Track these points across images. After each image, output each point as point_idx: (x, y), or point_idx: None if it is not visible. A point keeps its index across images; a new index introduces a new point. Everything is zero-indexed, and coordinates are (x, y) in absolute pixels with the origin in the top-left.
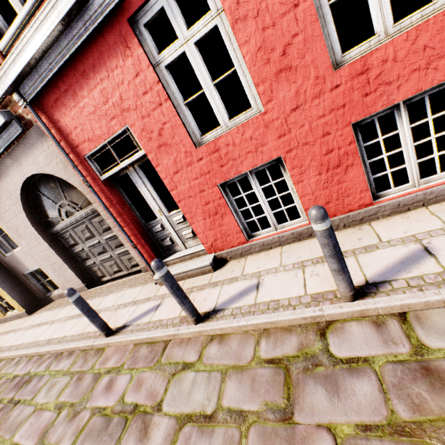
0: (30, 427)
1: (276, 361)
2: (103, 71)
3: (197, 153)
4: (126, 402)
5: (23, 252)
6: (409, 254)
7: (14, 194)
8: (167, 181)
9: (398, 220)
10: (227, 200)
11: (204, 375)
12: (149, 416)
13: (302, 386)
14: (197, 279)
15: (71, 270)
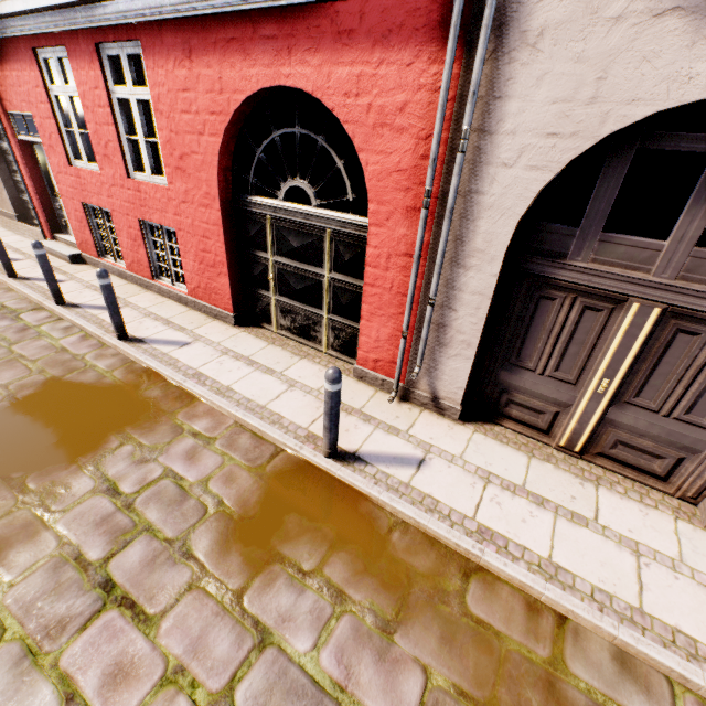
0: None
1: (5, 307)
2: (19, 65)
3: (70, 169)
4: None
5: None
6: None
7: None
8: (55, 174)
9: (152, 297)
10: (90, 218)
11: None
12: None
13: None
14: (60, 262)
15: (7, 193)
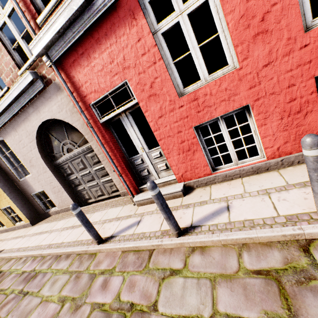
0: (38, 315)
1: (264, 272)
2: (112, 38)
3: (179, 101)
4: (122, 301)
5: (32, 177)
6: None
7: (31, 134)
8: (152, 123)
9: None
10: (199, 140)
11: (193, 281)
12: (146, 315)
13: (301, 298)
14: (170, 202)
15: (66, 193)
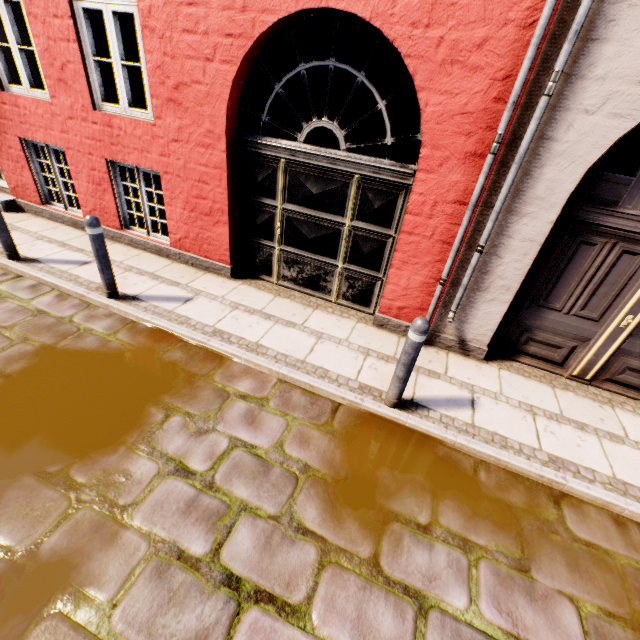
0: None
1: None
2: None
3: (2, 96)
4: None
5: None
6: (79, 261)
7: None
8: None
9: (123, 249)
10: (30, 157)
11: None
12: None
13: None
14: None
15: None
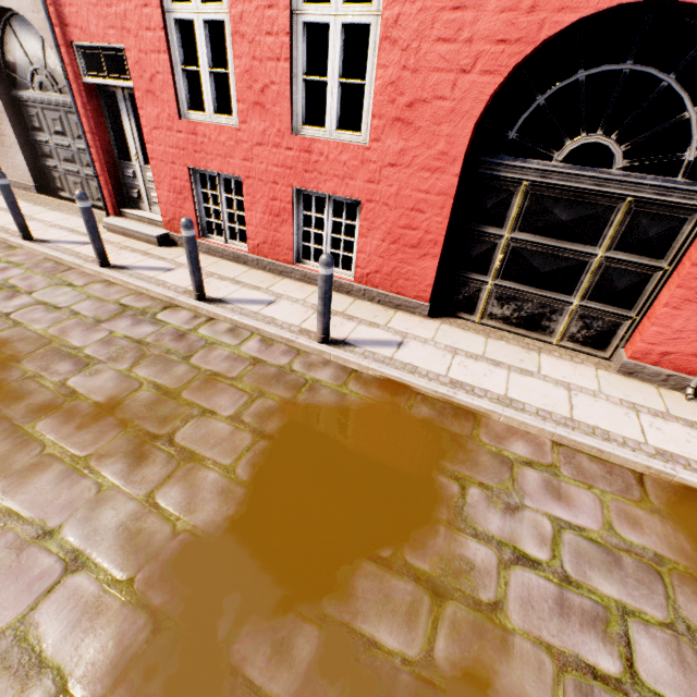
0: None
1: (126, 306)
2: None
3: (179, 123)
4: (9, 282)
5: None
6: (262, 300)
7: None
8: (146, 130)
9: (296, 285)
10: (195, 188)
11: (77, 293)
12: (20, 294)
13: (123, 318)
14: (141, 244)
15: (23, 158)
